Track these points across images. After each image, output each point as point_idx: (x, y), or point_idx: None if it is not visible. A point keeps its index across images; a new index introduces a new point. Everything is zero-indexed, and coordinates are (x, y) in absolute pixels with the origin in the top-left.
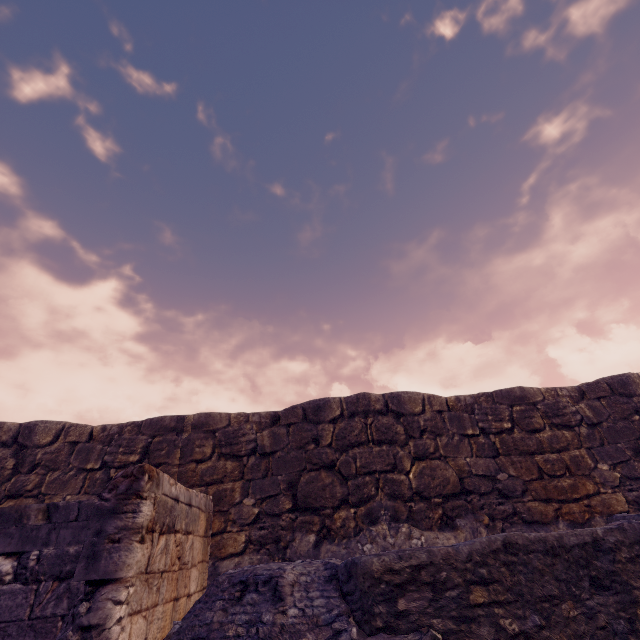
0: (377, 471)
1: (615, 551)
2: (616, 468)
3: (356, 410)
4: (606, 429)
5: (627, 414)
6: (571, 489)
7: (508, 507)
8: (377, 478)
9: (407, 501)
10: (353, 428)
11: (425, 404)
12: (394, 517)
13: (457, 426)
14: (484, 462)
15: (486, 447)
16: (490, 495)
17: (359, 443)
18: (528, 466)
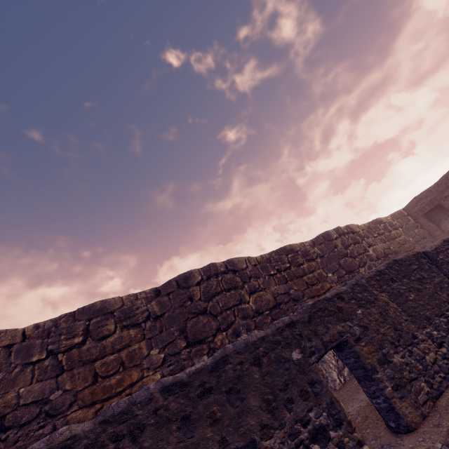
0: None
1: None
2: (165, 349)
3: None
4: (166, 318)
5: (183, 302)
6: (117, 384)
7: (48, 428)
8: None
9: None
10: None
11: None
12: None
13: (23, 356)
14: (40, 386)
15: (49, 369)
16: (33, 422)
17: None
18: (85, 375)
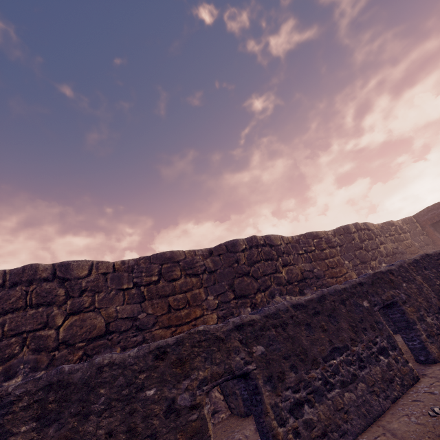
0: (26, 331)
1: (14, 403)
2: (218, 297)
3: (19, 280)
4: (218, 274)
5: (231, 263)
6: (186, 316)
7: (139, 337)
8: (25, 337)
9: (51, 351)
10: (10, 297)
11: (93, 269)
12: (34, 368)
13: (116, 283)
14: (131, 307)
15: (135, 296)
16: (128, 331)
17: (14, 309)
18: (162, 305)
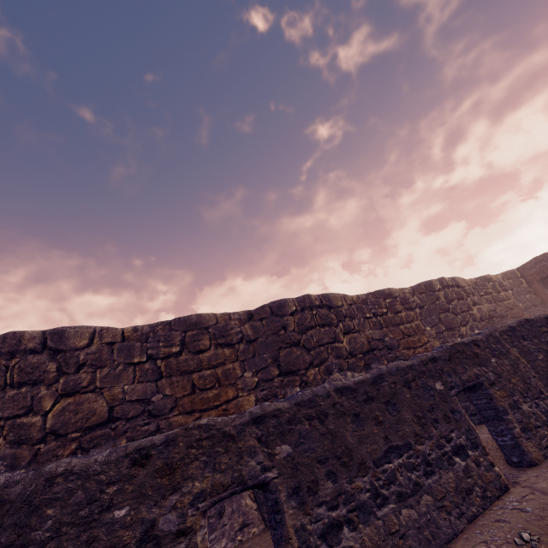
0: (3, 418)
1: None
2: (258, 374)
3: None
4: (259, 343)
5: (277, 330)
6: (215, 398)
7: (152, 426)
8: (1, 426)
9: (35, 444)
10: None
11: (95, 337)
12: (12, 465)
13: (125, 356)
14: (143, 387)
15: (149, 372)
16: (138, 418)
17: None
18: (184, 384)
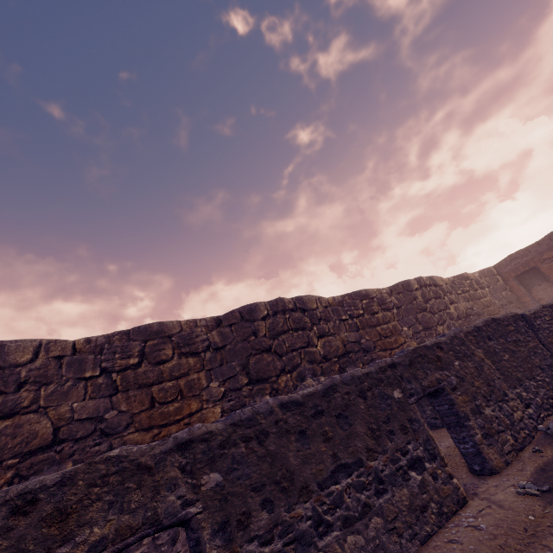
0: None
1: None
2: (225, 383)
3: None
4: (228, 351)
5: (246, 336)
6: (176, 412)
7: (104, 446)
8: None
9: None
10: None
11: (40, 351)
12: None
13: (75, 370)
14: (95, 404)
15: (103, 387)
16: (88, 438)
17: None
18: (142, 398)
